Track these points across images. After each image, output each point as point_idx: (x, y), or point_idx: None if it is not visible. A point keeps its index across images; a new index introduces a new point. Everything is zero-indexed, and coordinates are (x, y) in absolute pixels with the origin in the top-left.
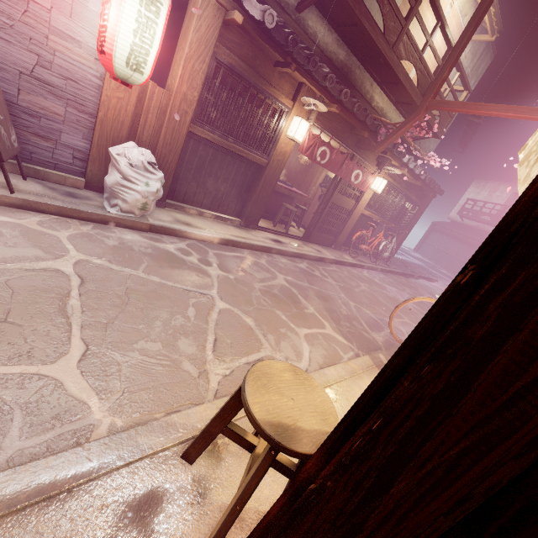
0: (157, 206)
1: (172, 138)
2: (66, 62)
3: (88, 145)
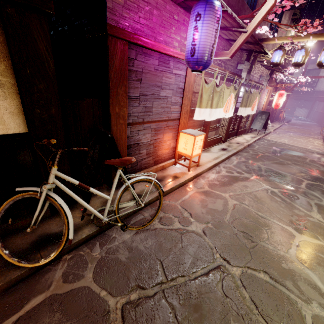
0: None
1: None
2: (260, 108)
3: None
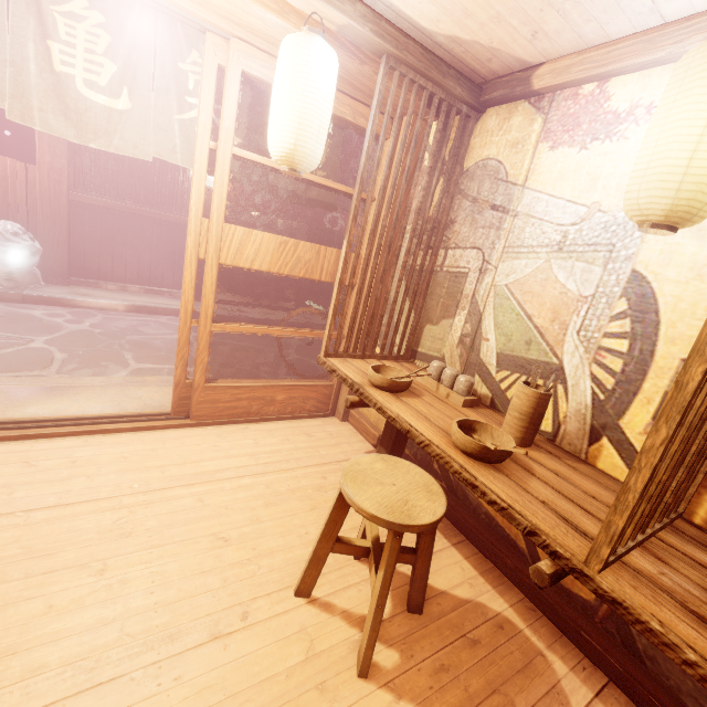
0: (59, 284)
1: (52, 209)
2: None
3: None
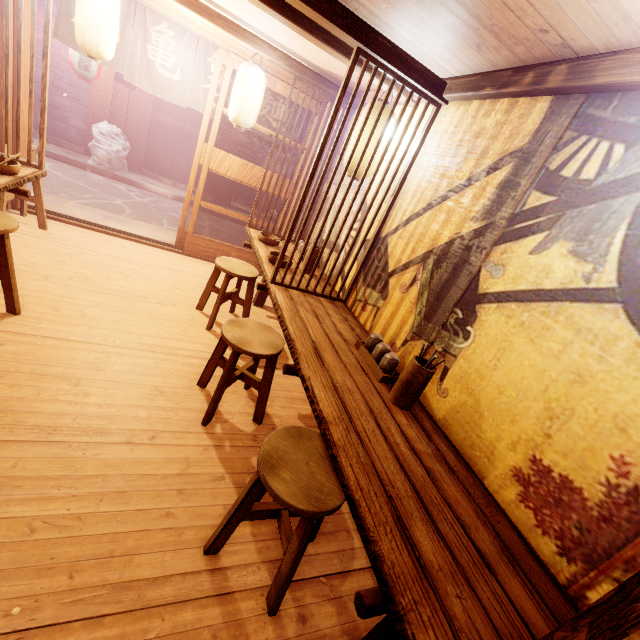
0: (136, 173)
1: (141, 122)
2: (70, 76)
3: (86, 126)
